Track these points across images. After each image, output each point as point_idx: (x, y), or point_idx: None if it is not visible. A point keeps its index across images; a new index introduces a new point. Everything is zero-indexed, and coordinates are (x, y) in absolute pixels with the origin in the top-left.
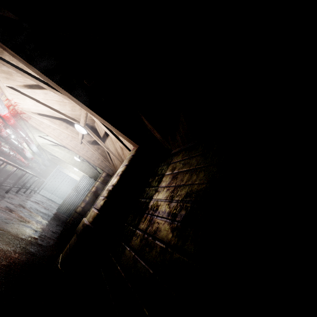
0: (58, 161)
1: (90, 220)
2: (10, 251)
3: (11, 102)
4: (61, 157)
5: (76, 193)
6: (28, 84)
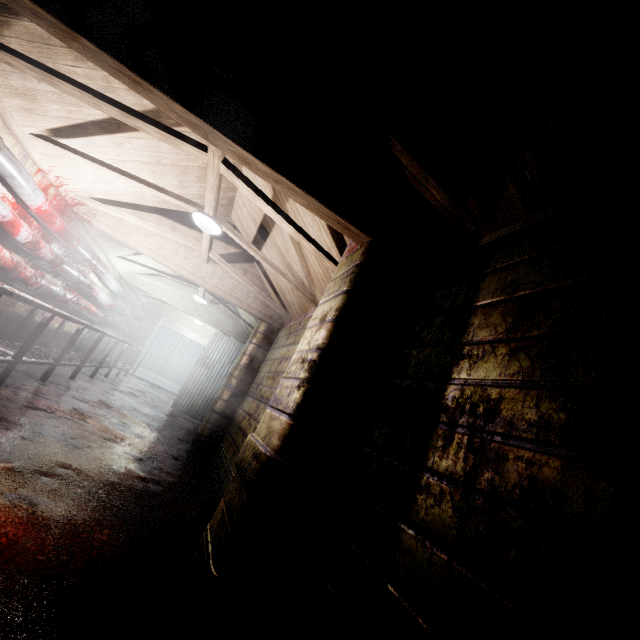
0: (162, 309)
1: (275, 444)
2: (88, 525)
3: (49, 177)
4: (167, 298)
5: (205, 371)
6: (77, 122)
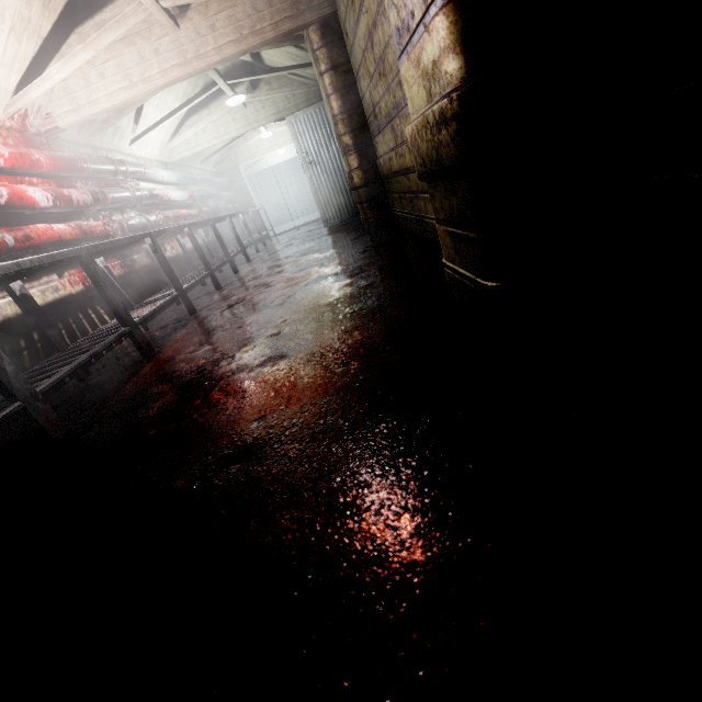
0: (230, 160)
1: (455, 70)
2: (338, 340)
3: None
4: (215, 140)
5: (318, 171)
6: None
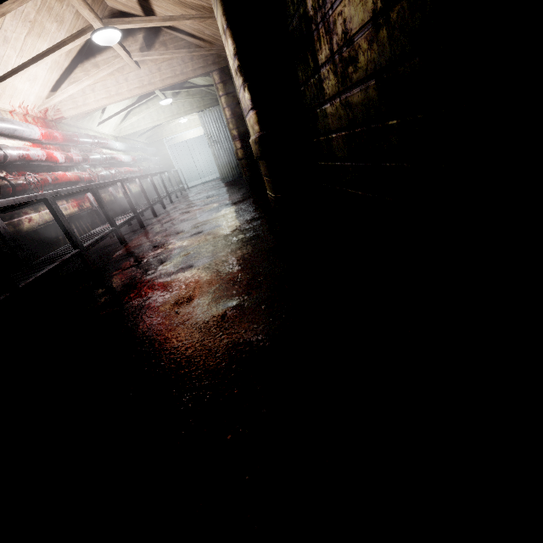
0: (157, 135)
1: (257, 129)
2: (225, 225)
3: (18, 112)
4: (150, 124)
5: (218, 147)
6: None
